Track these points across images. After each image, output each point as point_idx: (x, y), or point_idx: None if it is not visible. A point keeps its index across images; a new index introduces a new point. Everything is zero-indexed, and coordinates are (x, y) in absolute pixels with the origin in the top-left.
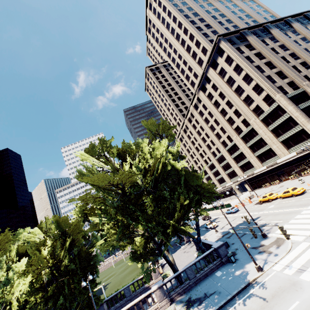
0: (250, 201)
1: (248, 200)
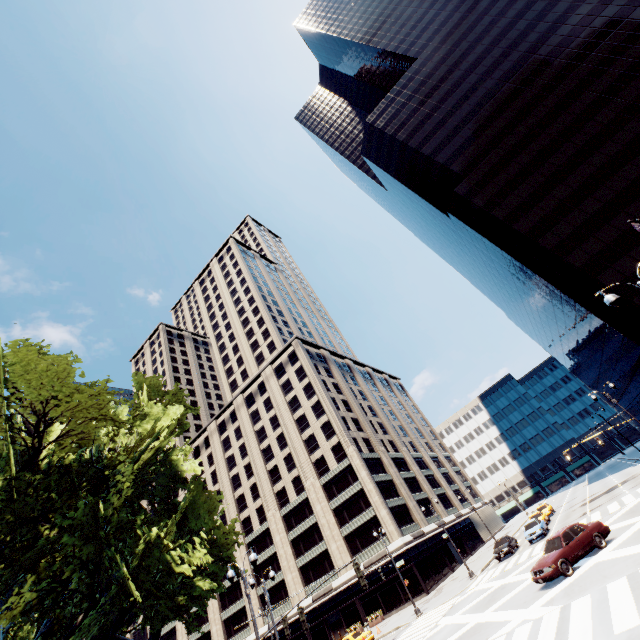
0: None
1: None
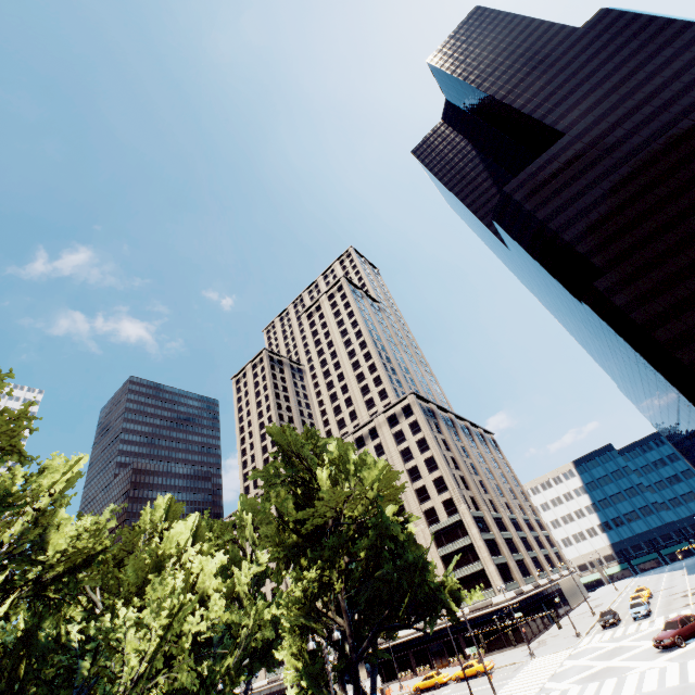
0: (390, 694)
1: (388, 689)
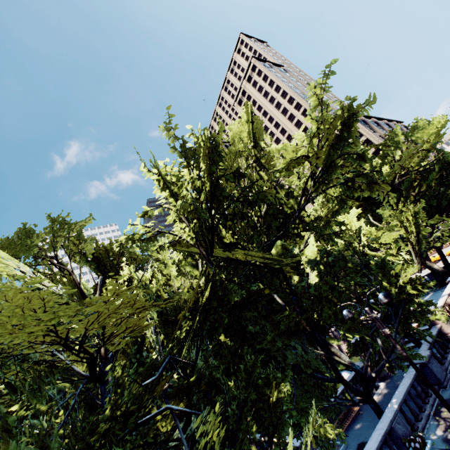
0: None
1: None
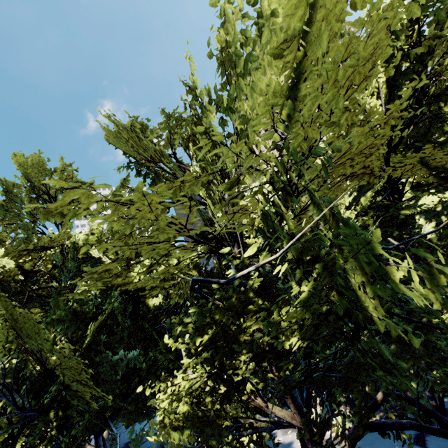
0: None
1: None
